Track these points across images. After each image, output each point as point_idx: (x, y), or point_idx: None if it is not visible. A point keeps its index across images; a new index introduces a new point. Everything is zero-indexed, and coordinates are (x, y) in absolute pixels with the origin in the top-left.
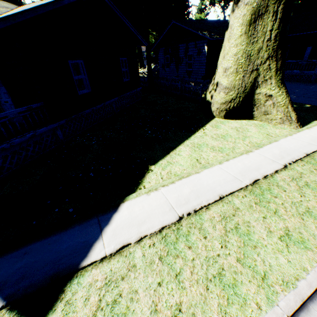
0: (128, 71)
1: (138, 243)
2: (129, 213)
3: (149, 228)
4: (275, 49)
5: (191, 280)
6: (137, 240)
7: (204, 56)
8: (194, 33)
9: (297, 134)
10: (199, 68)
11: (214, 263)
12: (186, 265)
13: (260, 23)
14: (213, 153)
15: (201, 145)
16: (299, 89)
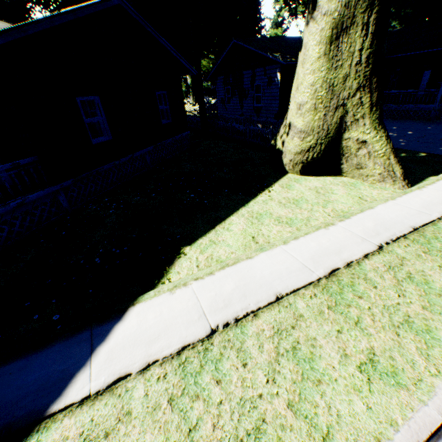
0: (168, 109)
1: (142, 373)
2: (139, 322)
3: (164, 347)
4: (367, 76)
5: (212, 440)
6: (141, 369)
7: (277, 86)
8: (262, 56)
9: (403, 198)
10: (270, 103)
11: (251, 410)
12: (209, 413)
13: (345, 40)
14: (277, 227)
15: (263, 215)
16: (412, 130)
